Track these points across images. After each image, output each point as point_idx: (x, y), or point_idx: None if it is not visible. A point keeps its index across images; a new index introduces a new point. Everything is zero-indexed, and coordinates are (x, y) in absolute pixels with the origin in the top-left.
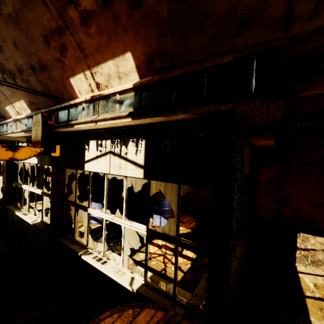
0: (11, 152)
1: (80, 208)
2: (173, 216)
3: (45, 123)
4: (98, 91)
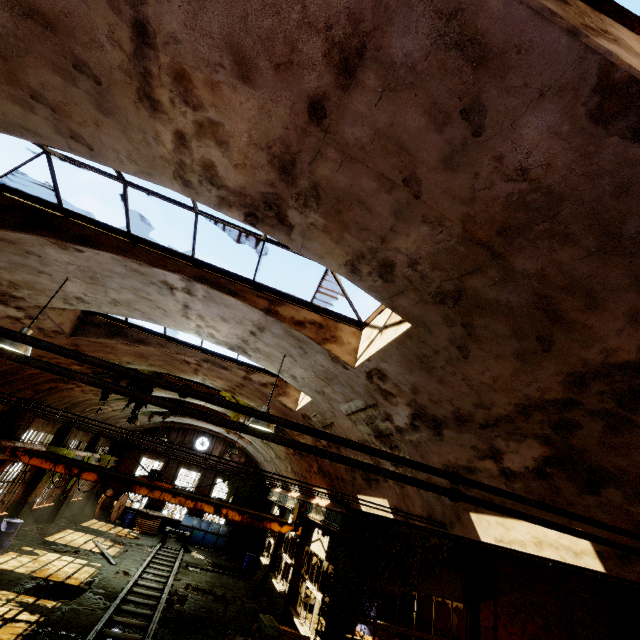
0: (280, 527)
1: (304, 579)
2: (386, 637)
3: (300, 509)
4: (321, 499)
